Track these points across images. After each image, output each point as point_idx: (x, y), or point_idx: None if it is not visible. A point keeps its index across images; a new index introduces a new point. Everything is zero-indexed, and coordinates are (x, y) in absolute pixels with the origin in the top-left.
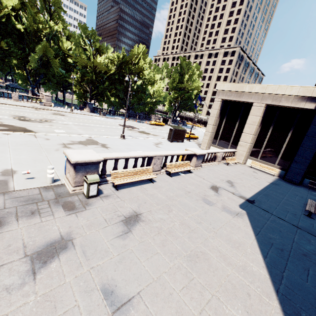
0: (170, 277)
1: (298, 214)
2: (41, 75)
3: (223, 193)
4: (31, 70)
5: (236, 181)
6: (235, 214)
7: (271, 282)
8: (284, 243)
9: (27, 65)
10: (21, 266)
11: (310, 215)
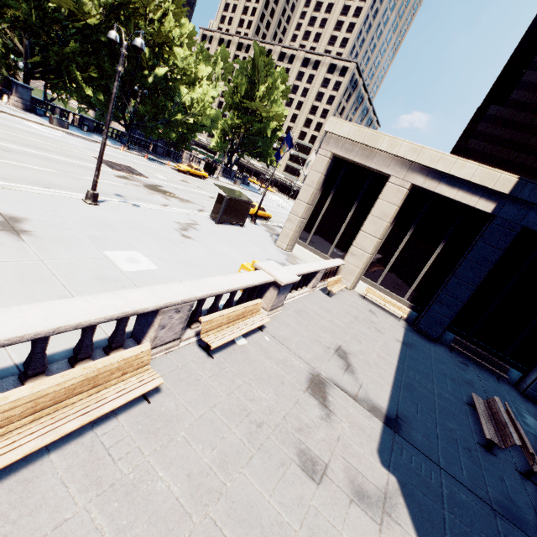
0: None
1: (472, 447)
2: None
3: (339, 405)
4: None
5: (351, 348)
6: (381, 507)
7: None
8: None
9: None
10: None
11: (491, 447)
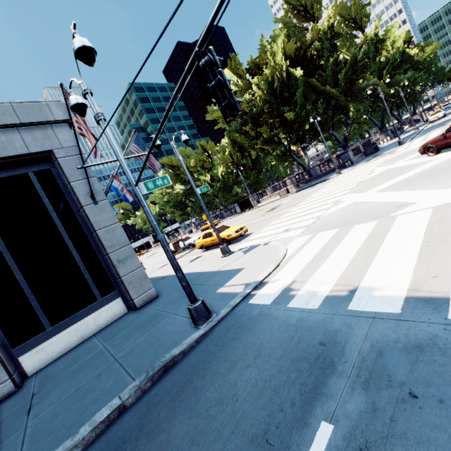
0: None
1: None
2: None
3: None
4: None
5: None
6: None
7: None
8: None
9: None
10: None
11: None
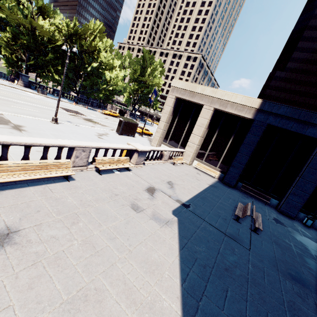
0: None
1: (228, 219)
2: None
3: (159, 196)
4: None
5: (177, 182)
6: (165, 222)
7: None
8: (208, 256)
9: None
10: None
11: (238, 219)
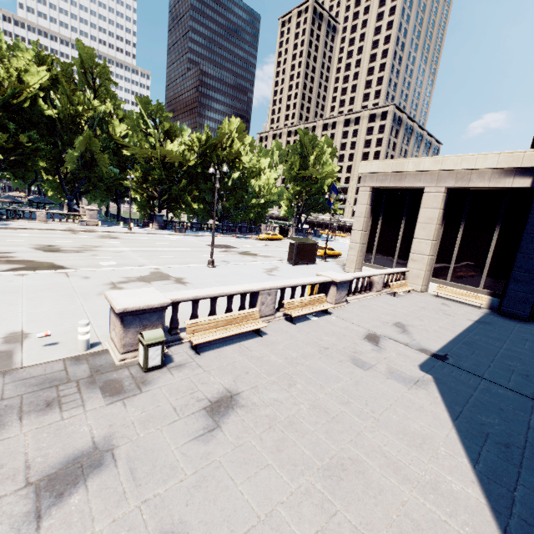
0: (291, 512)
1: (533, 375)
2: (82, 180)
3: (389, 346)
4: (67, 173)
5: (411, 323)
6: (413, 382)
7: (491, 513)
8: (510, 431)
9: (60, 167)
10: (18, 505)
11: None
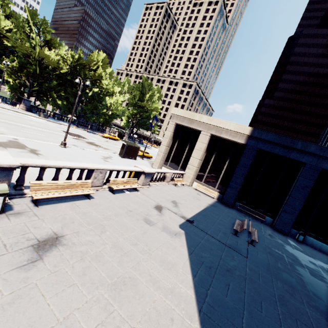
0: (83, 314)
1: (228, 233)
2: None
3: (166, 213)
4: None
5: (180, 201)
6: (174, 234)
7: (196, 302)
8: (213, 260)
9: None
10: None
11: (236, 233)
